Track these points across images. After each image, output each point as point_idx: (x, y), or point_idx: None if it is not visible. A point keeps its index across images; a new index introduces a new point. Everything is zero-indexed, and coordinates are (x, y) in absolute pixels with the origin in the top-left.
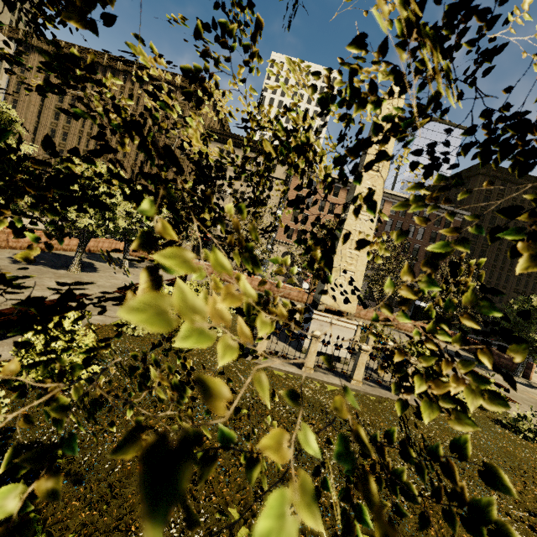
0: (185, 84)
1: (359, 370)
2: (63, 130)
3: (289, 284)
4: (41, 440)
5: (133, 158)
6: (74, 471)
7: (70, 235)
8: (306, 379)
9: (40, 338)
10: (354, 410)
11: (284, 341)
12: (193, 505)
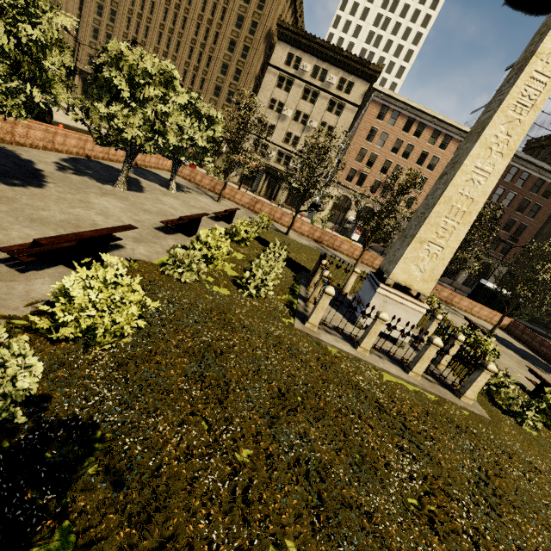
0: None
1: (422, 363)
2: (111, 7)
3: (338, 233)
4: (79, 416)
5: (187, 54)
6: (114, 465)
7: (116, 146)
8: (360, 362)
9: (79, 288)
10: (414, 413)
11: (335, 307)
12: (245, 534)
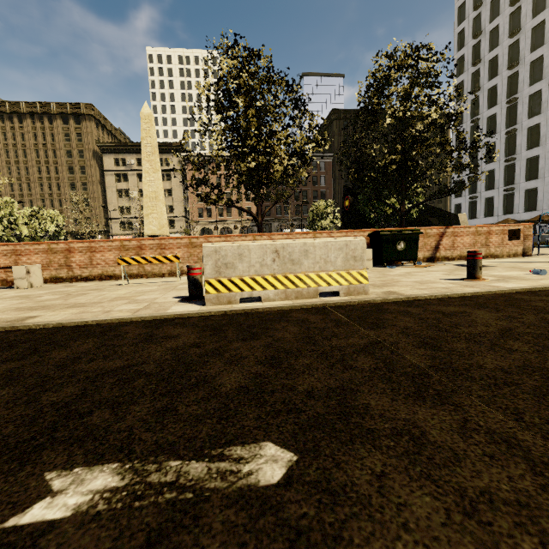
0: (61, 109)
1: None
2: None
3: None
4: None
5: (39, 189)
6: None
7: None
8: None
9: None
10: None
11: None
12: None
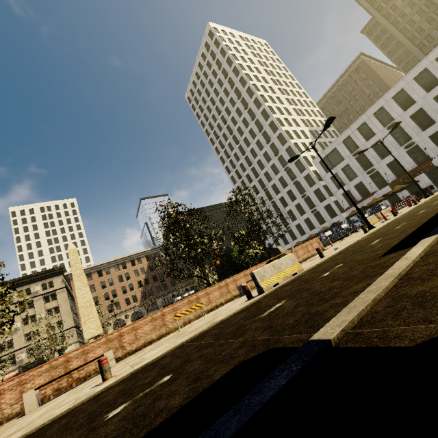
0: None
1: None
2: None
3: None
4: None
5: None
6: None
7: None
8: None
9: None
10: None
11: None
12: None
